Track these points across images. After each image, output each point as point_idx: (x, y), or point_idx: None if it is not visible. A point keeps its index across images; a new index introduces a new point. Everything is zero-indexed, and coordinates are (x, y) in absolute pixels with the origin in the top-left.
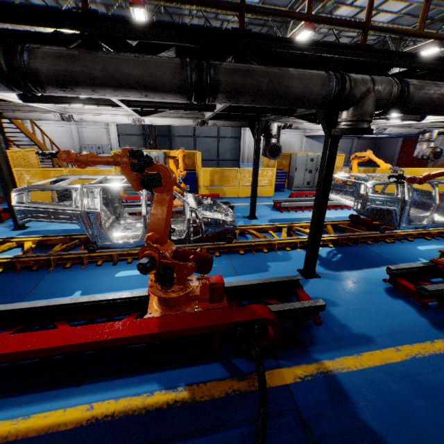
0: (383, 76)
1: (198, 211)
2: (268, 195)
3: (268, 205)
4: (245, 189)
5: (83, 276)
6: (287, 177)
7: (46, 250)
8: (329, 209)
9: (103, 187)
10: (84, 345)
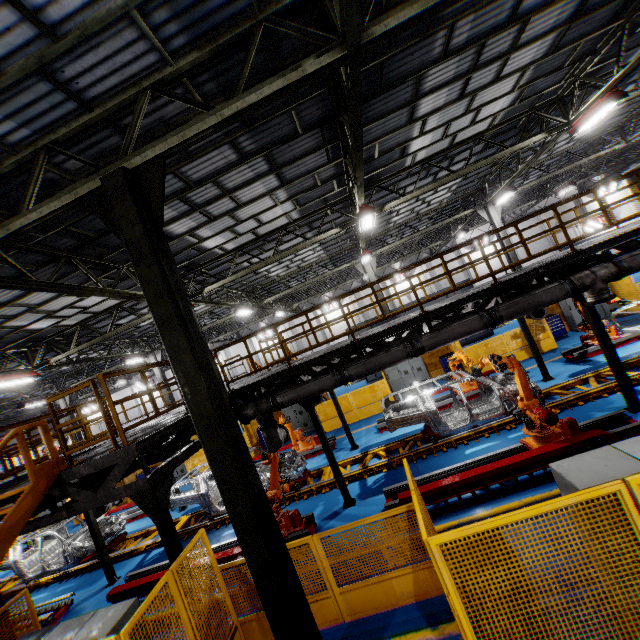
0: (599, 266)
1: (504, 388)
2: (551, 348)
3: (557, 361)
4: (518, 352)
5: (442, 459)
6: (563, 318)
7: (393, 454)
8: (639, 339)
9: (431, 392)
10: (500, 469)
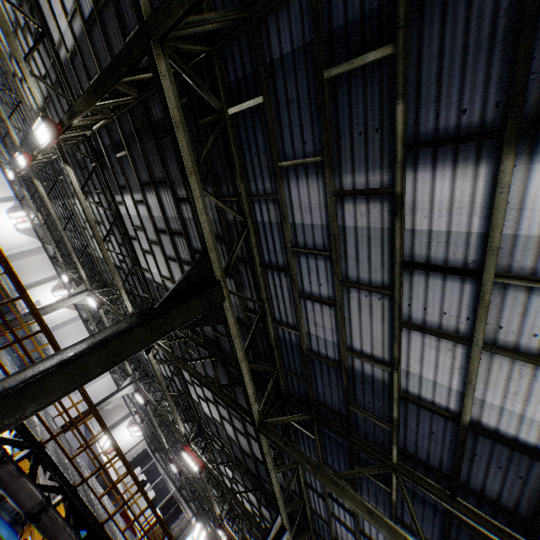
0: None
1: None
2: None
3: None
4: None
5: None
6: None
7: None
8: None
9: None
10: None
